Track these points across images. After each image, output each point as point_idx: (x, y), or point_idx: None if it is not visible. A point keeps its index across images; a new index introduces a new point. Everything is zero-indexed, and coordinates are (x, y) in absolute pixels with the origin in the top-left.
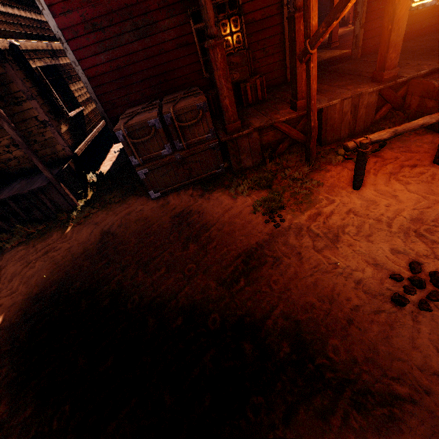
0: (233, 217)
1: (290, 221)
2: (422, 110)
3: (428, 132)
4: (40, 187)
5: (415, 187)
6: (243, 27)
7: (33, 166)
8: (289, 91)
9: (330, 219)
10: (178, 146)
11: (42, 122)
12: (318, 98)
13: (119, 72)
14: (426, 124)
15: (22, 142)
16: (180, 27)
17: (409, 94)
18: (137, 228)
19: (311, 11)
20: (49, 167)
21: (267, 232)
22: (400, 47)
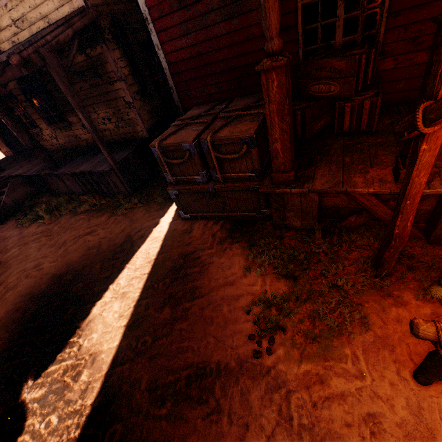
0: (226, 298)
1: (276, 360)
2: None
3: None
4: (104, 171)
5: None
6: (386, 0)
7: (120, 139)
8: None
9: (329, 407)
10: (214, 176)
11: (128, 103)
12: None
13: (198, 59)
14: None
15: (92, 131)
16: (282, 1)
17: None
18: (149, 250)
19: None
20: (126, 145)
21: (240, 356)
22: None
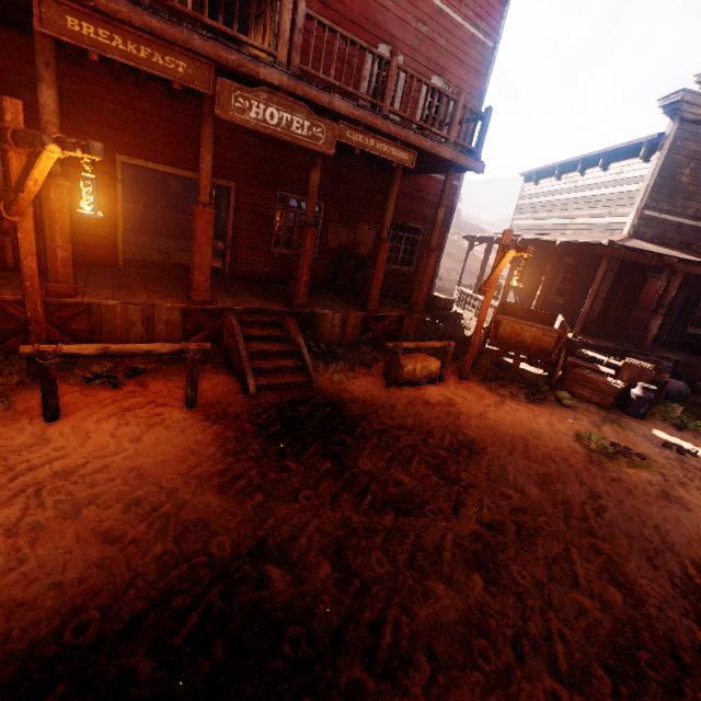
0: None
1: None
2: (229, 346)
3: (228, 372)
4: None
5: (128, 430)
6: None
7: None
8: (95, 275)
9: None
10: None
11: None
12: (104, 292)
13: None
14: (155, 351)
15: None
16: None
17: (224, 325)
18: None
19: (12, 173)
20: None
21: None
22: (210, 273)
